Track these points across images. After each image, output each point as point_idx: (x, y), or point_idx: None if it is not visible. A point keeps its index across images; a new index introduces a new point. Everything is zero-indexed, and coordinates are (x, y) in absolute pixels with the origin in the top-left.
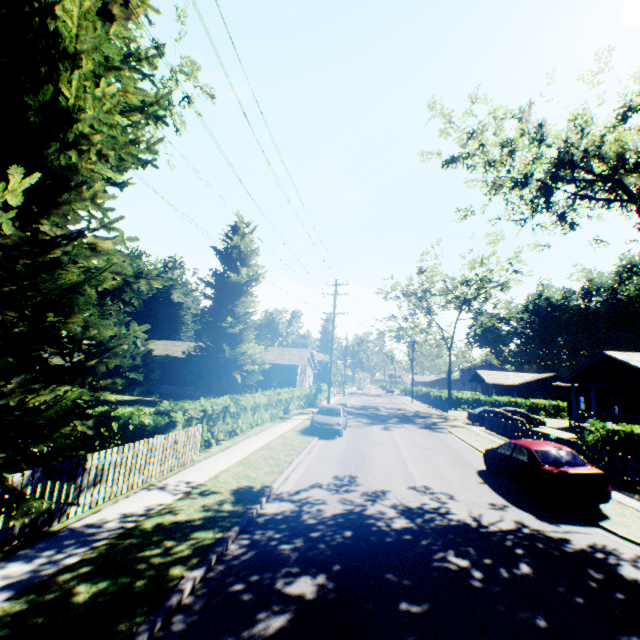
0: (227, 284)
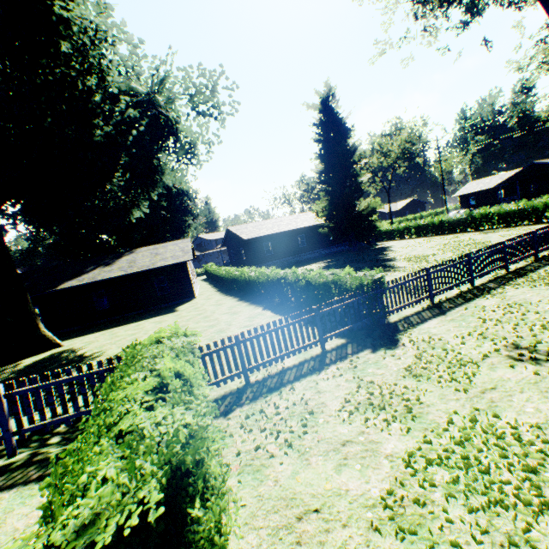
0: (345, 151)
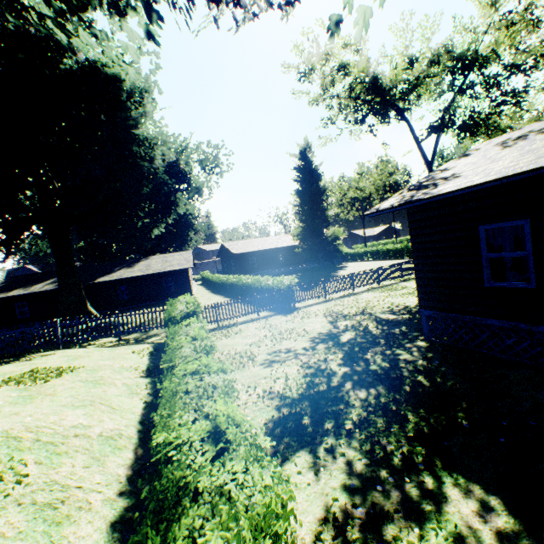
0: (317, 191)
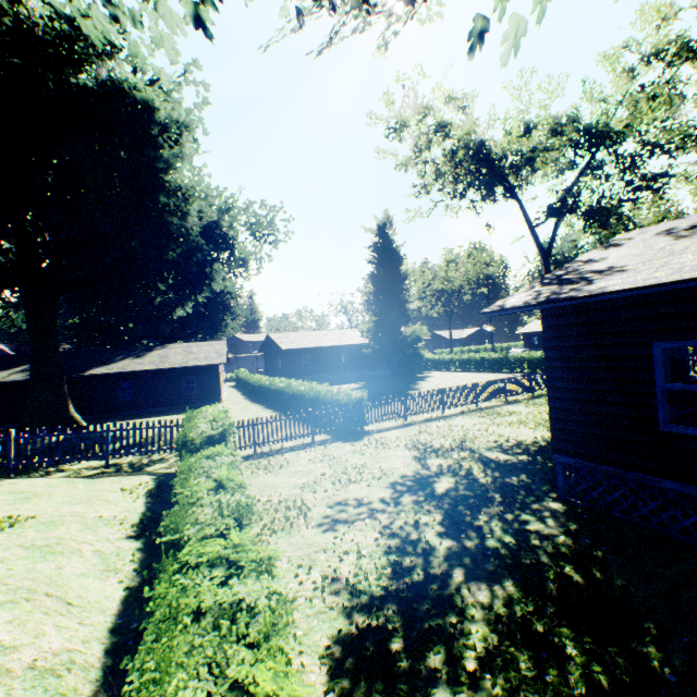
0: (396, 277)
